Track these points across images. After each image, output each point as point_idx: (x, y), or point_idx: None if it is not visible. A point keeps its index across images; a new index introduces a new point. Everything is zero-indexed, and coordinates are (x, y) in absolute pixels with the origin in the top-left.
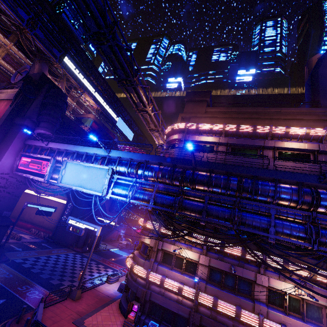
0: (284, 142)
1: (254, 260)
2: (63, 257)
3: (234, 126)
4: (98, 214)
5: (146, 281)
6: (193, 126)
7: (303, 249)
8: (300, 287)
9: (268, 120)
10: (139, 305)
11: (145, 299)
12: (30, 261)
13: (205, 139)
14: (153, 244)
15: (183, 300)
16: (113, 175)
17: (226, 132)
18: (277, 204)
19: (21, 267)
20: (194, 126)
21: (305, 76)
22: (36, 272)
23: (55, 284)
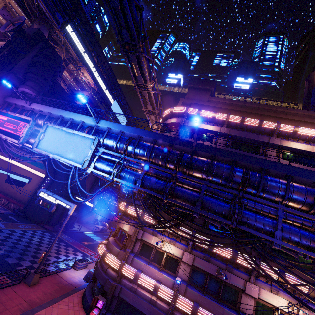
0: (290, 142)
1: (244, 266)
2: (29, 233)
3: (238, 117)
4: (77, 193)
5: (118, 273)
6: (194, 112)
7: (300, 260)
8: (302, 306)
9: (273, 118)
10: (105, 301)
11: (114, 294)
12: None
13: (205, 127)
14: (132, 232)
15: (157, 301)
16: (98, 148)
17: (229, 123)
18: (285, 204)
19: None
20: (196, 112)
21: (305, 89)
22: None
23: (11, 263)
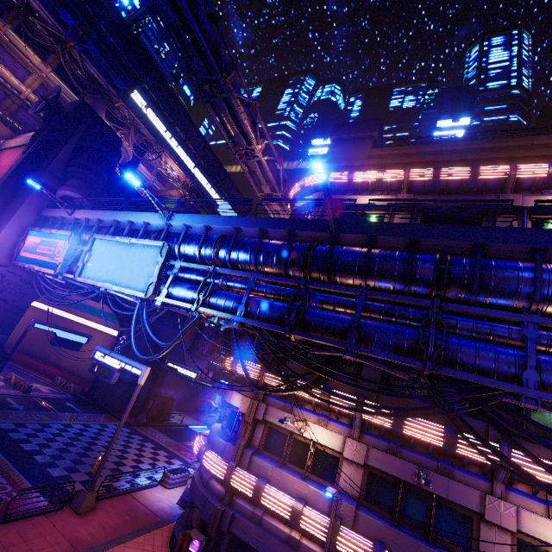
0: (546, 197)
1: (477, 461)
2: (94, 429)
3: (428, 170)
4: (171, 358)
5: (226, 487)
6: (342, 178)
7: None
8: None
9: (504, 161)
10: (203, 540)
11: (220, 528)
12: (28, 430)
13: (366, 200)
14: (245, 408)
15: (303, 542)
16: (173, 262)
17: (411, 185)
18: (541, 313)
19: (4, 437)
20: (345, 177)
21: None
22: (29, 450)
23: (55, 476)
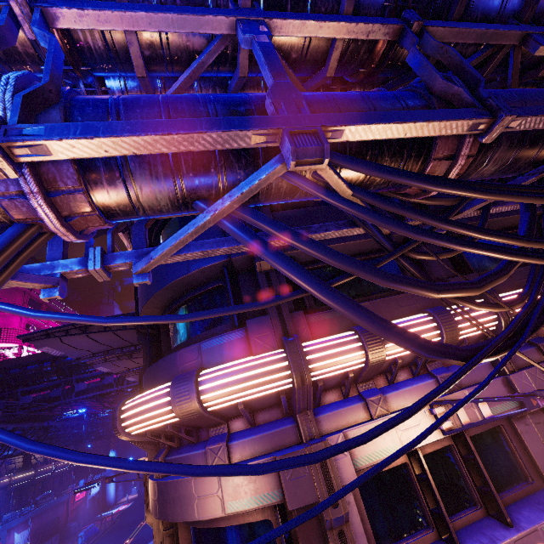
0: None
1: None
2: None
3: None
4: None
5: None
6: None
7: None
8: None
9: None
10: None
11: None
12: None
13: None
14: (307, 486)
15: None
16: None
17: None
18: None
19: None
20: None
21: None
22: None
23: None
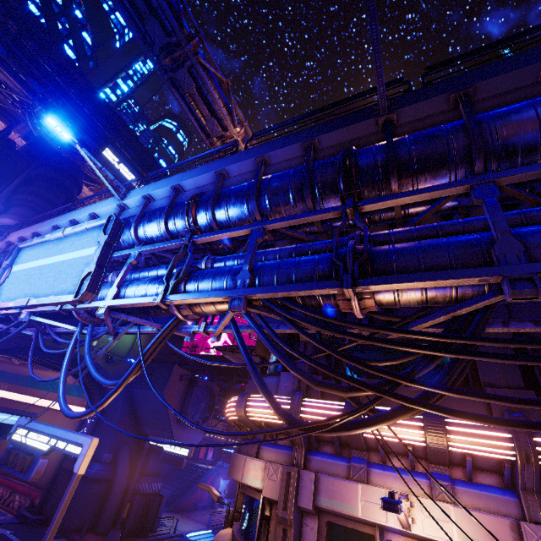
0: None
1: None
2: None
3: None
4: (155, 433)
5: None
6: None
7: None
8: None
9: None
10: None
11: None
12: None
13: None
14: (275, 487)
15: None
16: (129, 250)
17: None
18: None
19: None
20: None
21: None
22: None
23: None
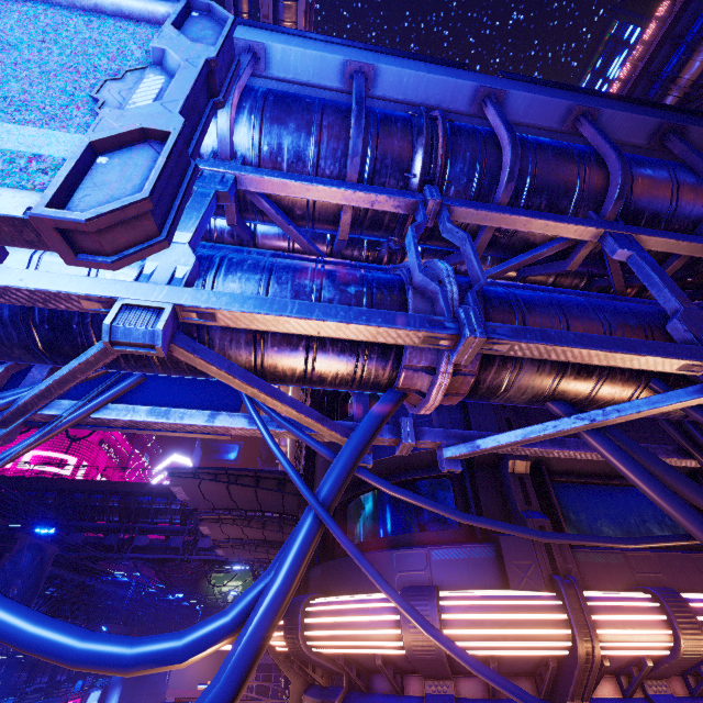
0: None
1: None
2: None
3: None
4: None
5: None
6: None
7: None
8: None
9: None
10: None
11: None
12: None
13: None
14: None
15: None
16: None
17: None
18: None
19: None
20: None
21: None
22: None
23: None
